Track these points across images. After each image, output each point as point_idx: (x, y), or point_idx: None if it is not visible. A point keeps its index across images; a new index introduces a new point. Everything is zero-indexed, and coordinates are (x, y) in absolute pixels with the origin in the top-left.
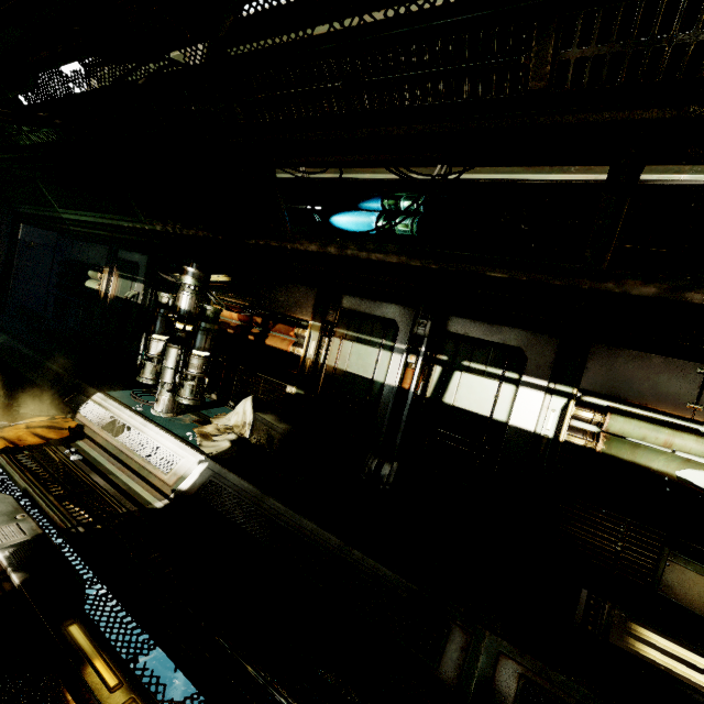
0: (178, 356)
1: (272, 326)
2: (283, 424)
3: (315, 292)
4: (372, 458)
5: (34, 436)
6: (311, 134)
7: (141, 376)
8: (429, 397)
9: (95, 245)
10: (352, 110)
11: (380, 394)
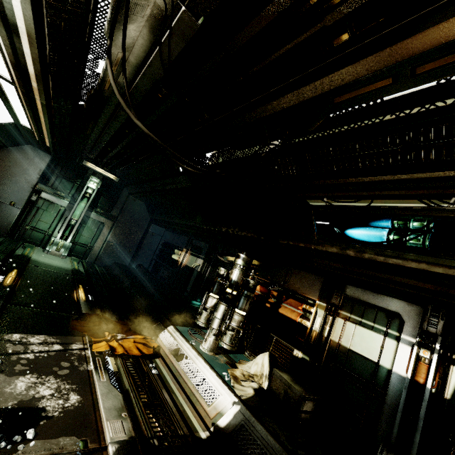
0: (225, 311)
1: (284, 299)
2: (297, 385)
3: (321, 279)
4: (385, 450)
5: (137, 348)
6: (362, 178)
7: (198, 320)
8: (448, 399)
9: (182, 236)
10: (406, 162)
11: (386, 379)
